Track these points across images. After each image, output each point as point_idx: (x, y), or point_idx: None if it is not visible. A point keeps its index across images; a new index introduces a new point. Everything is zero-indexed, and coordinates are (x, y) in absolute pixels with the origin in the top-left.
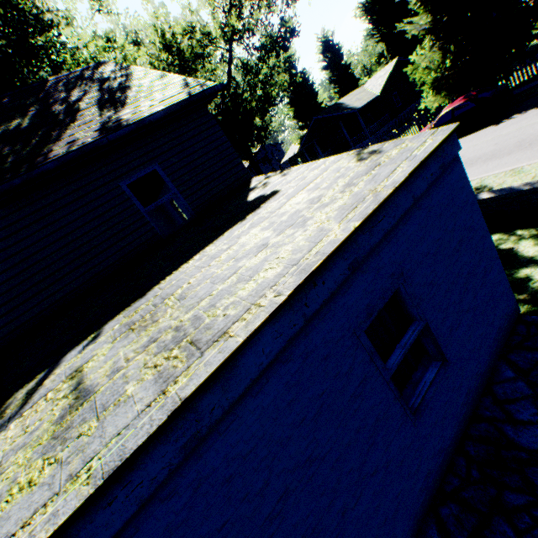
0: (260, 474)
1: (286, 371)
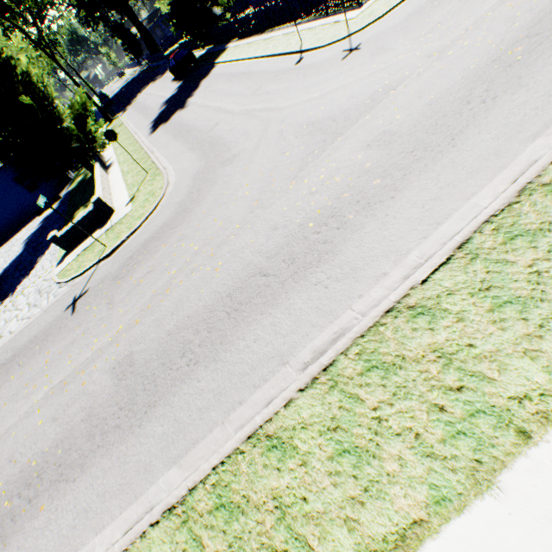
0: None
1: None
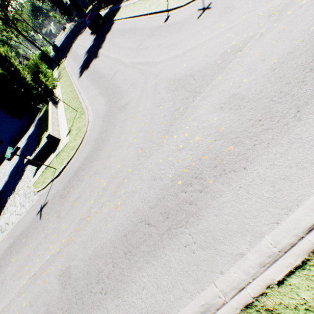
0: (2, 123)
1: (0, 117)
